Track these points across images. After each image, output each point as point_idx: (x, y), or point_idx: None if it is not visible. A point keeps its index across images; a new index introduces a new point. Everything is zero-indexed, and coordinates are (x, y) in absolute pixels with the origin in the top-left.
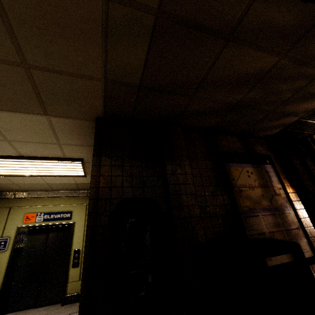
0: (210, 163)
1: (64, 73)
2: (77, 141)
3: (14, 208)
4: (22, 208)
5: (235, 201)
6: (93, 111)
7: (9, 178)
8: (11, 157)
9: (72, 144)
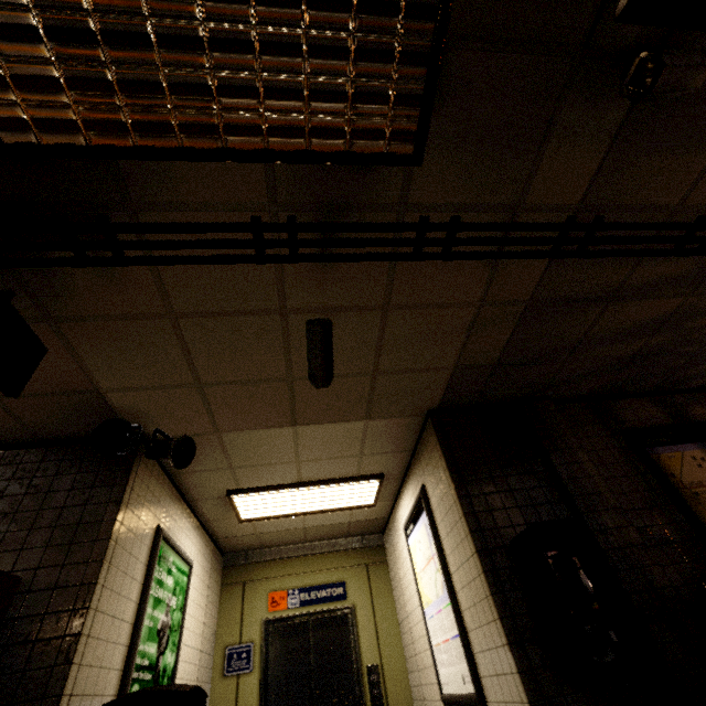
0: (619, 452)
1: (411, 371)
2: (388, 446)
3: (250, 583)
4: (262, 582)
5: (692, 514)
6: (426, 404)
7: (255, 525)
8: (287, 486)
9: (378, 453)
